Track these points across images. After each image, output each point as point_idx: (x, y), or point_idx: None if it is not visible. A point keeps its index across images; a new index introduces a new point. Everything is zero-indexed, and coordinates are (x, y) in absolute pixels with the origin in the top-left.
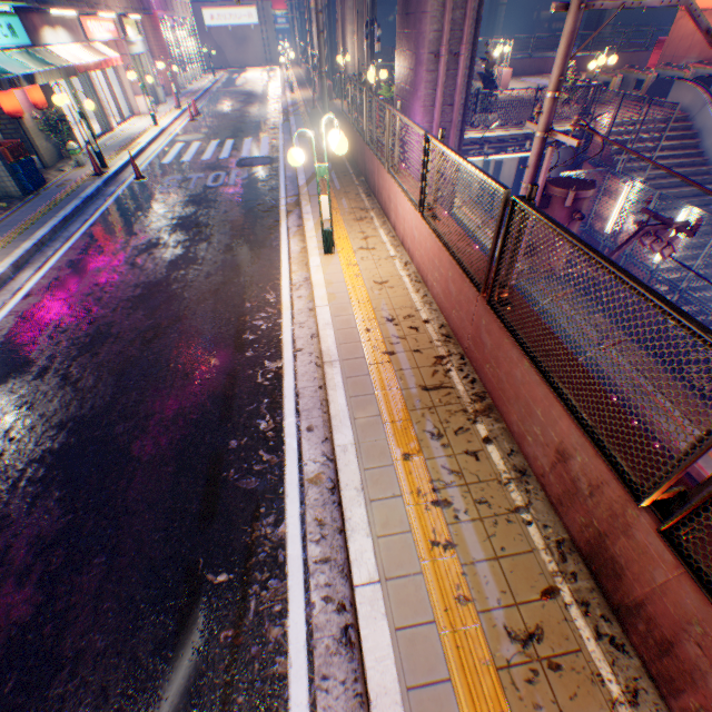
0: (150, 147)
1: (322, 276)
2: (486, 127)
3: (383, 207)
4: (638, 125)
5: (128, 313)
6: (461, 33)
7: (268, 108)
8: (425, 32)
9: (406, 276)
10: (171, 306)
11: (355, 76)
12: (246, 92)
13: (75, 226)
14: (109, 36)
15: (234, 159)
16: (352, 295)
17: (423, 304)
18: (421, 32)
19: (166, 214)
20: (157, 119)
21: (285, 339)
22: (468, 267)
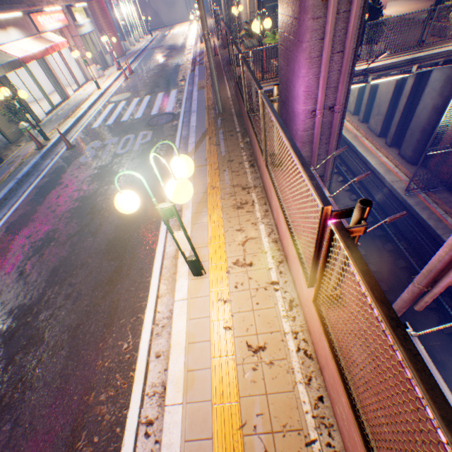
0: (90, 110)
1: (184, 323)
2: (371, 57)
3: (265, 188)
4: None
5: None
6: None
7: (182, 59)
8: None
9: (291, 333)
10: (26, 356)
11: (247, 22)
12: (170, 46)
13: (3, 211)
14: (59, 24)
15: (144, 118)
16: (215, 378)
17: (317, 423)
18: None
19: (74, 192)
20: (99, 84)
21: None
22: None
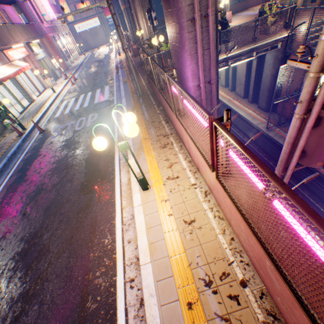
0: (51, 107)
1: (142, 218)
2: (227, 50)
3: (177, 133)
4: (323, 23)
5: (10, 275)
6: (206, 1)
7: (109, 67)
8: (182, 7)
9: (209, 209)
10: (39, 263)
11: (147, 40)
12: (99, 60)
13: (1, 179)
14: (23, 55)
15: (90, 106)
16: (168, 243)
17: (233, 252)
18: (179, 8)
19: (50, 159)
20: (54, 89)
21: (119, 308)
22: (319, 322)
